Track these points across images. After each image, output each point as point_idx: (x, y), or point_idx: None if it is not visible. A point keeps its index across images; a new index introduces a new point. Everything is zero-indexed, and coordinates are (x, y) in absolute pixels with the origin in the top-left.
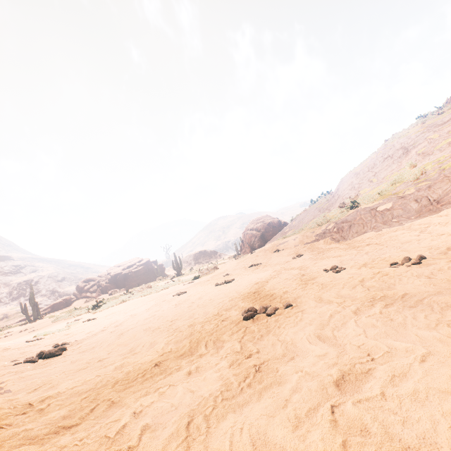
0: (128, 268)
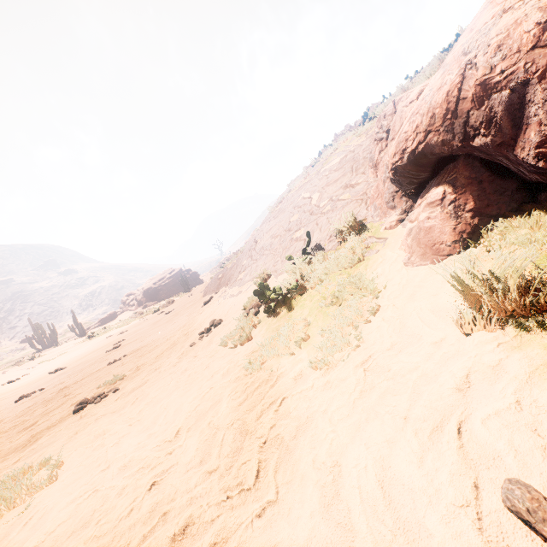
0: (159, 282)
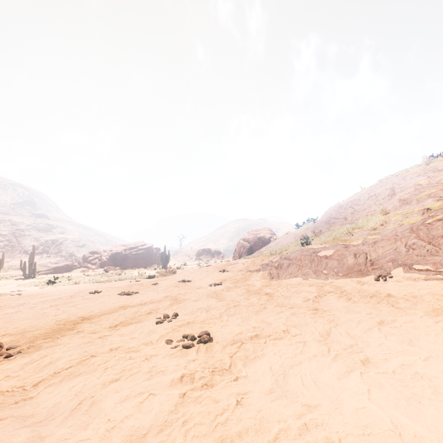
0: (130, 250)
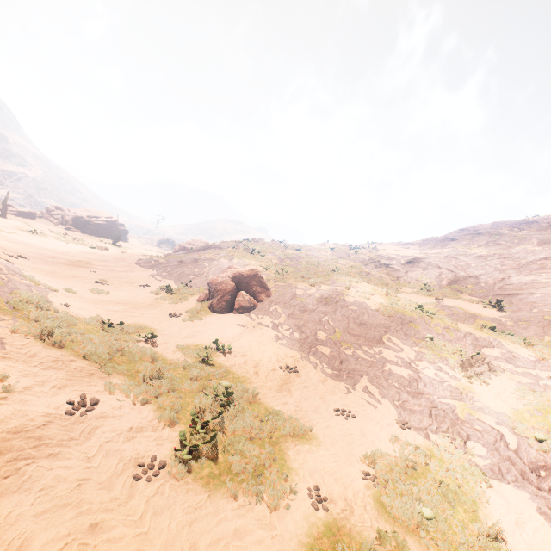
0: (93, 218)
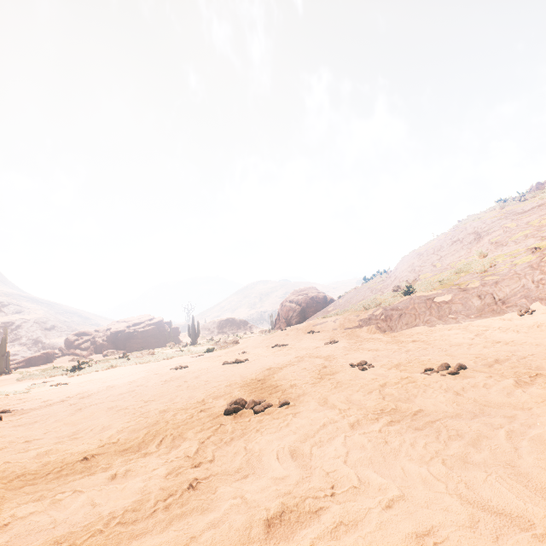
0: (134, 326)
